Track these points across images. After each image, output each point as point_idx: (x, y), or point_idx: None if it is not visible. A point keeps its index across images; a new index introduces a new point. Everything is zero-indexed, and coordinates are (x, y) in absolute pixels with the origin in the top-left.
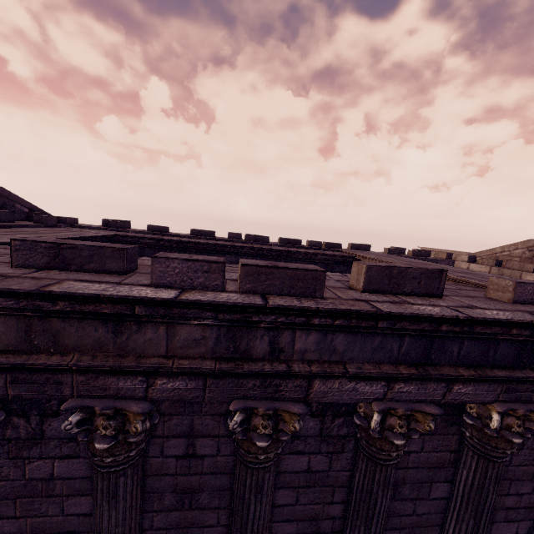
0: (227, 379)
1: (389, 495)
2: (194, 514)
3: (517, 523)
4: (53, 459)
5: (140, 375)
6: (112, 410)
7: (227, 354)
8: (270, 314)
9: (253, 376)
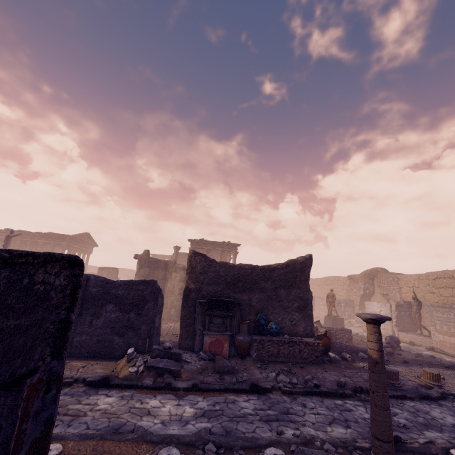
0: None
1: None
2: None
3: None
4: None
5: None
6: None
7: None
8: None
9: None
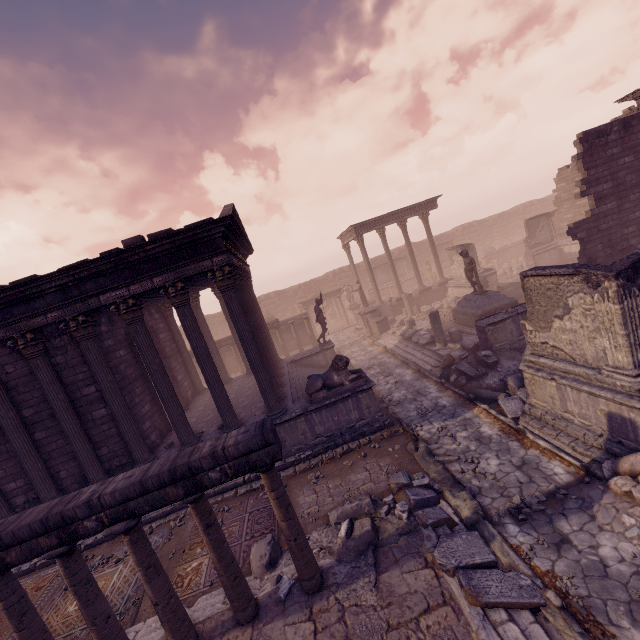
0: None
1: None
2: None
3: (94, 385)
4: None
5: None
6: None
7: None
8: None
9: None
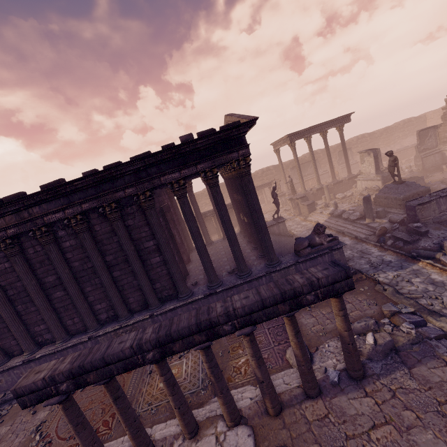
0: (23, 225)
1: (88, 241)
2: (47, 267)
3: (152, 241)
4: (4, 263)
5: (3, 231)
6: (1, 240)
7: (20, 219)
8: (11, 205)
9: (29, 222)
